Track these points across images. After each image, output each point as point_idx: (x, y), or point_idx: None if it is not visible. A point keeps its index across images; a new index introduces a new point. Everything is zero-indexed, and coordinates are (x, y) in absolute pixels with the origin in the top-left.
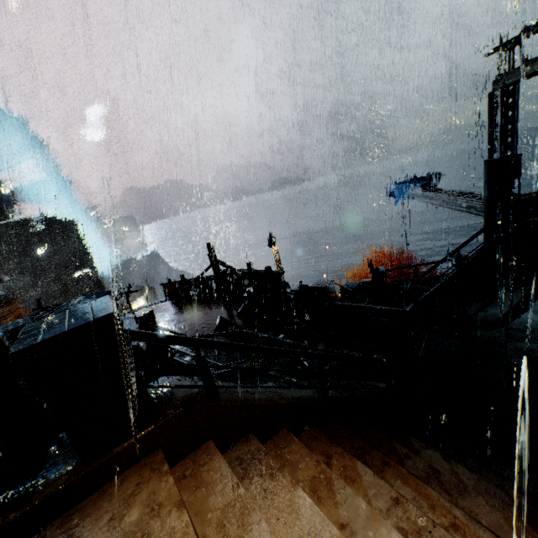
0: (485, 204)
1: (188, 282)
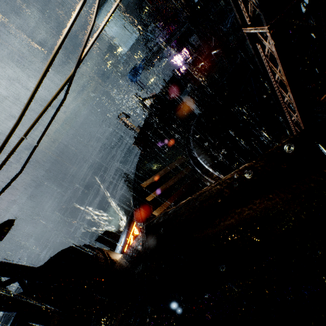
0: (187, 19)
1: (144, 127)
